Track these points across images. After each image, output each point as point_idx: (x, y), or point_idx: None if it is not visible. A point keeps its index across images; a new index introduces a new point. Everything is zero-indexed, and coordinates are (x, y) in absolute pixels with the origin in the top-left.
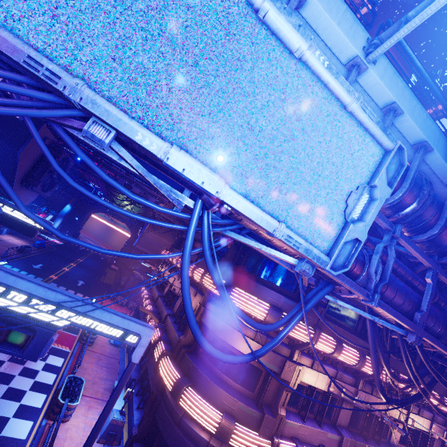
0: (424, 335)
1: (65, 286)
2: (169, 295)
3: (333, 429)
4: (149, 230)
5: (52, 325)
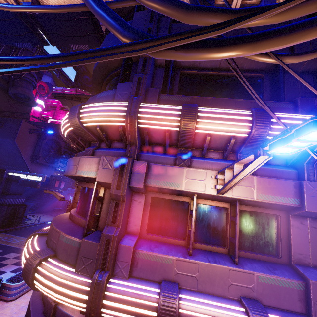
0: None
1: None
2: None
3: (281, 269)
4: None
5: None
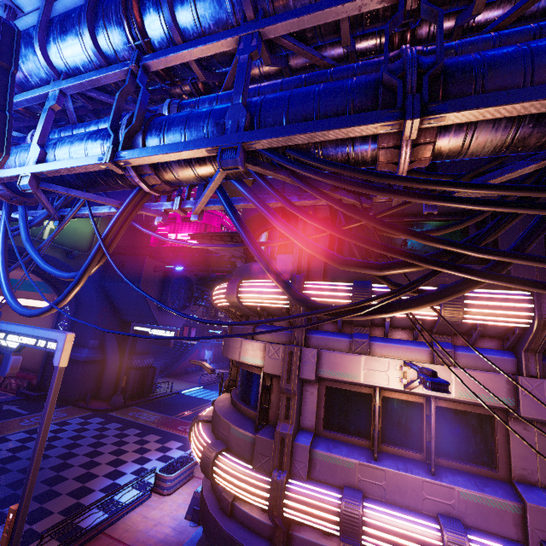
0: (246, 138)
1: None
2: None
3: (495, 487)
4: None
5: (12, 349)
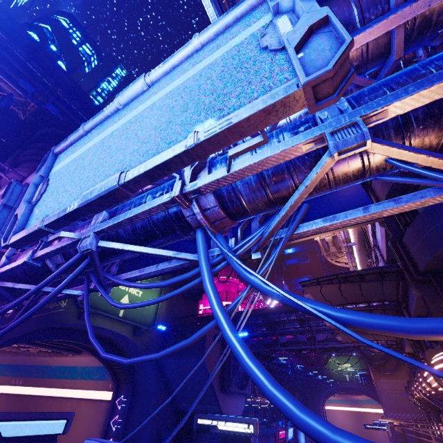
0: None
1: None
2: None
3: None
4: (377, 377)
5: None
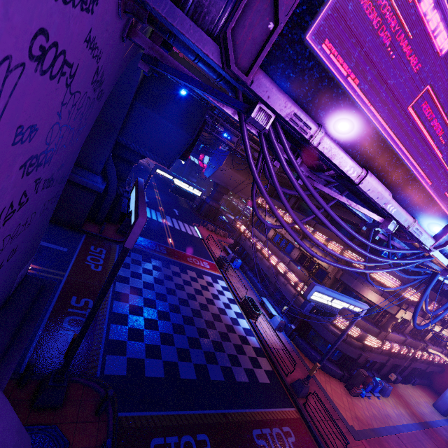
0: None
1: (173, 217)
2: (275, 240)
3: (402, 334)
4: (225, 165)
5: (338, 308)
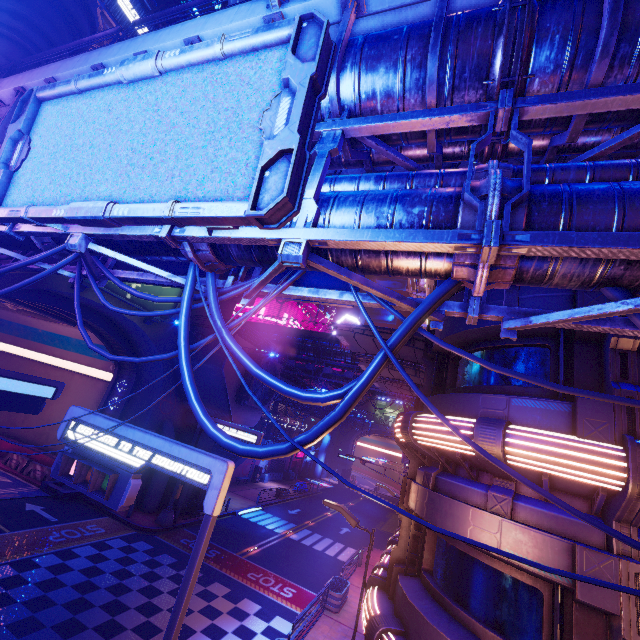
0: None
1: (321, 533)
2: None
3: None
4: None
5: (131, 467)
